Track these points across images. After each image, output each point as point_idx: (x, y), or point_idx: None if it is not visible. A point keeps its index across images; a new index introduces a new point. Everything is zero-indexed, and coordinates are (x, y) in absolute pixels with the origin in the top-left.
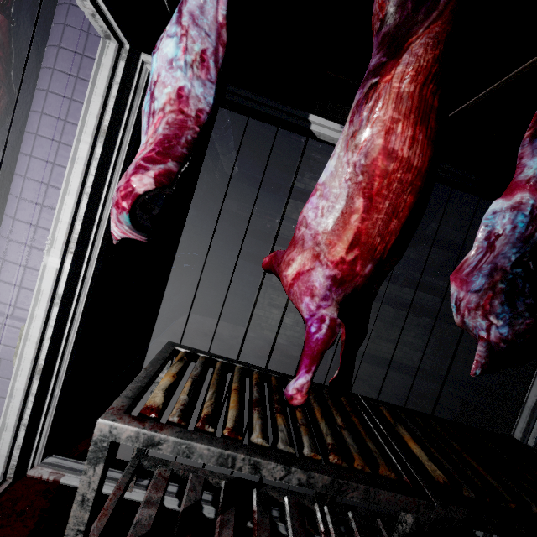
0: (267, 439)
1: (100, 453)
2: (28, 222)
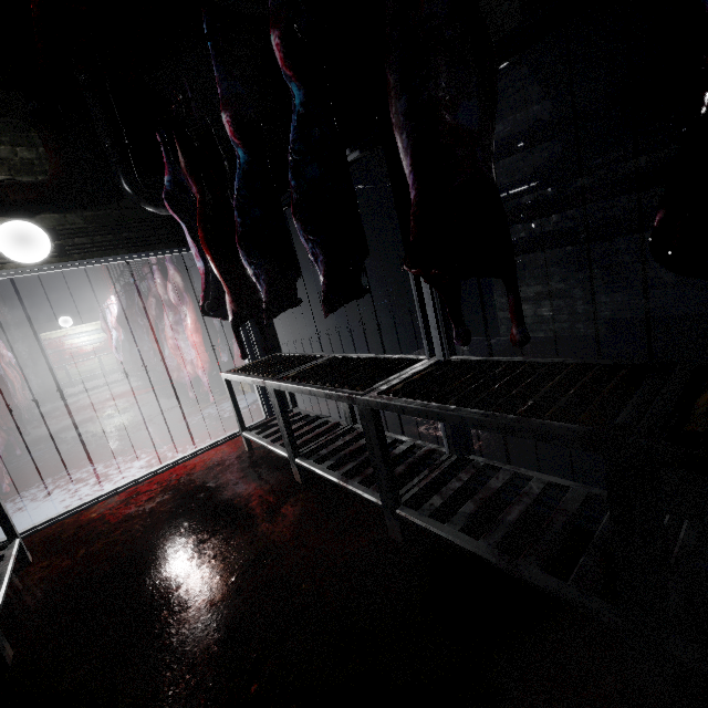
0: (250, 372)
1: (225, 383)
2: None
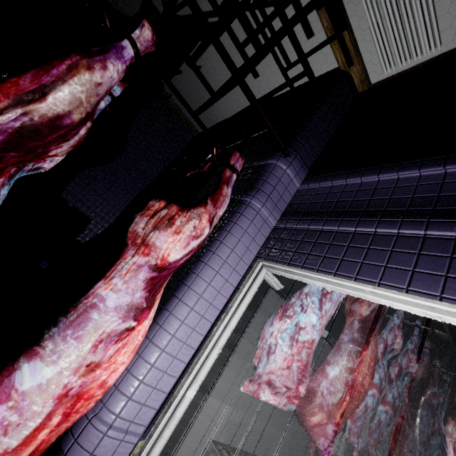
0: None
1: None
2: (171, 354)
